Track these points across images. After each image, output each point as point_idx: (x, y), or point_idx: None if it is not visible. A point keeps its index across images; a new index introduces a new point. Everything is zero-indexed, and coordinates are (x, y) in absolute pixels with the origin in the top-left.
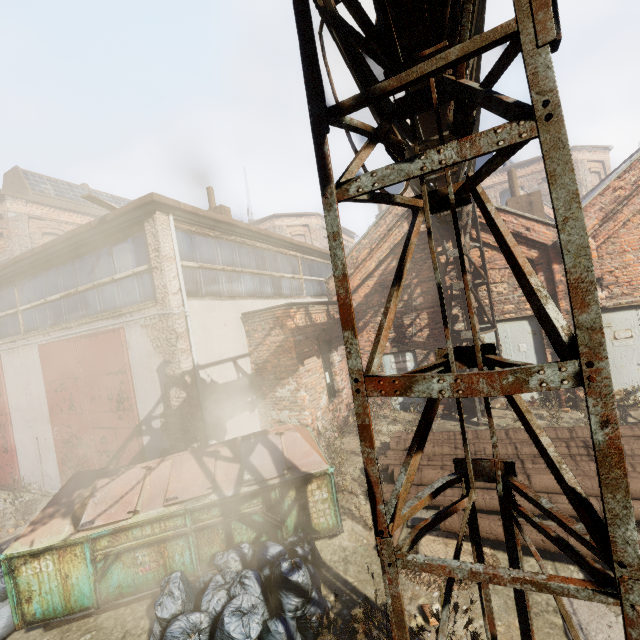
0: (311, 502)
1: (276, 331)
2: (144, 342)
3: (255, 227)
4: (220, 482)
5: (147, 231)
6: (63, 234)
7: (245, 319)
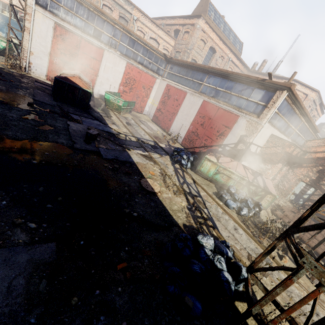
0: (265, 198)
1: (279, 148)
2: (243, 125)
3: (304, 105)
4: (248, 177)
5: (276, 94)
6: (244, 74)
7: (271, 136)
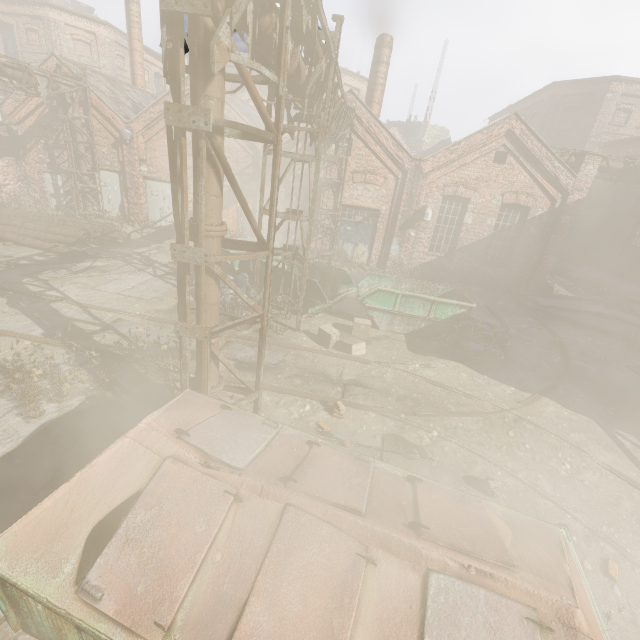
0: None
1: None
2: None
3: None
4: None
5: None
6: None
7: None
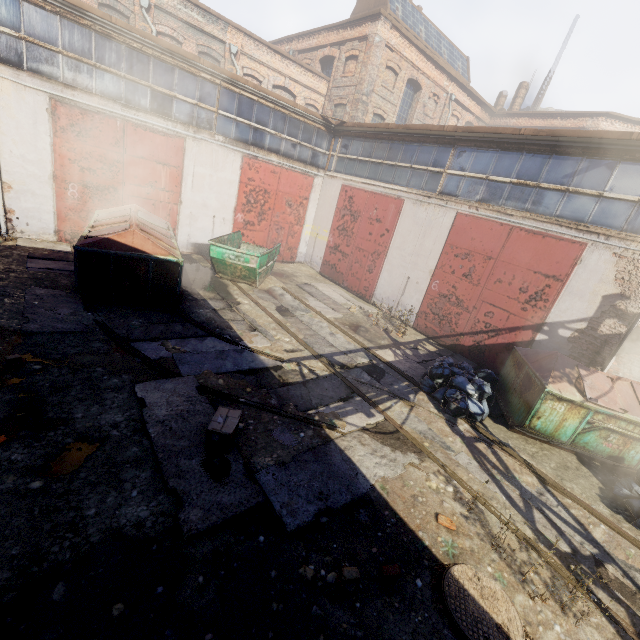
0: None
1: None
2: (605, 268)
3: None
4: None
5: None
6: (577, 130)
7: None
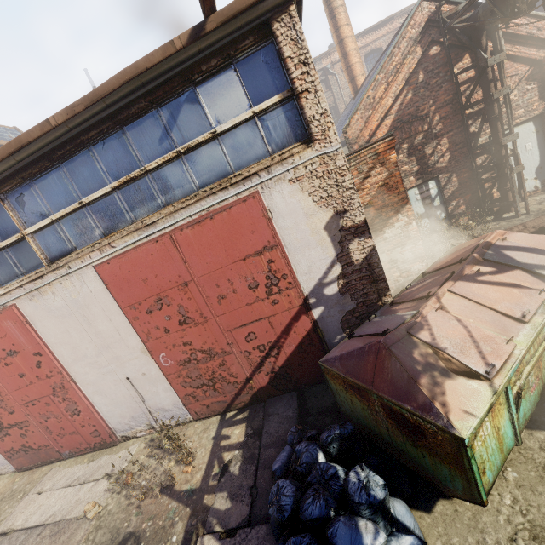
0: None
1: (377, 170)
2: (298, 200)
3: None
4: (531, 287)
5: (280, 37)
6: (112, 77)
7: None
